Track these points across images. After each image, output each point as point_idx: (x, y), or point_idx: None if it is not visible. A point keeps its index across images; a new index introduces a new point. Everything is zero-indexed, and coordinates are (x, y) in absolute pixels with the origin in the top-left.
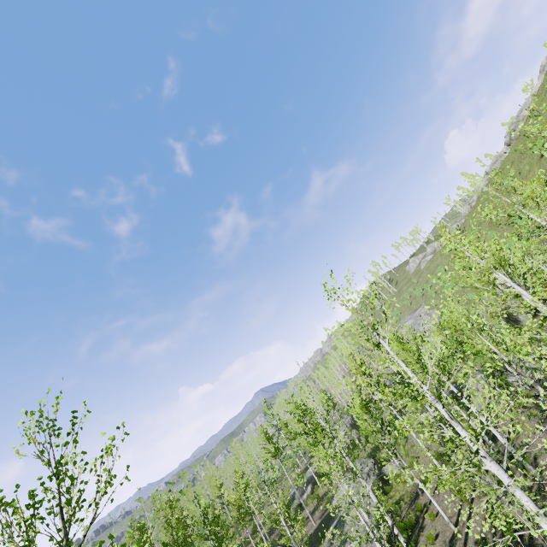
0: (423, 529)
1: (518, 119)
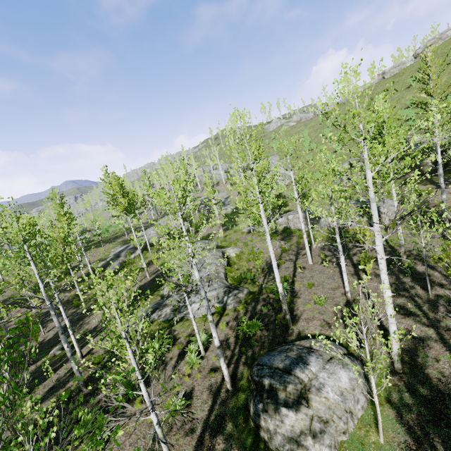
0: (297, 293)
1: (442, 36)
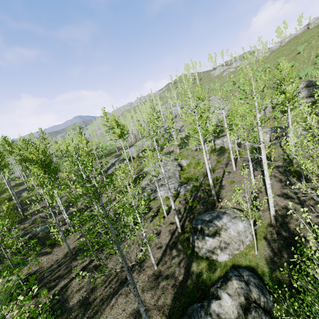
0: (223, 187)
1: None
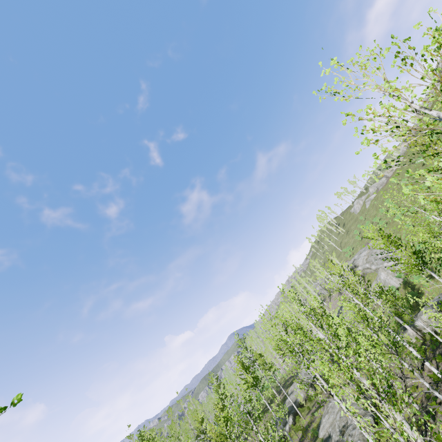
0: None
1: None
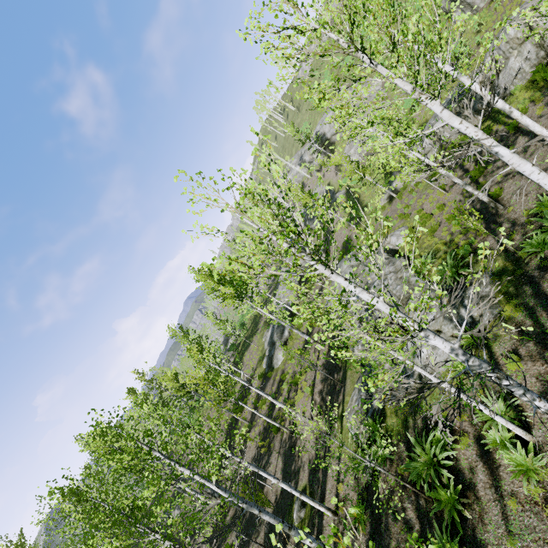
0: None
1: None
